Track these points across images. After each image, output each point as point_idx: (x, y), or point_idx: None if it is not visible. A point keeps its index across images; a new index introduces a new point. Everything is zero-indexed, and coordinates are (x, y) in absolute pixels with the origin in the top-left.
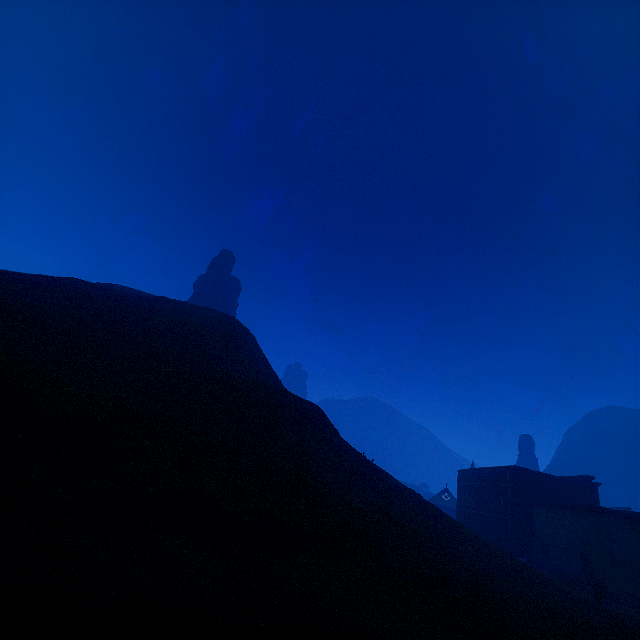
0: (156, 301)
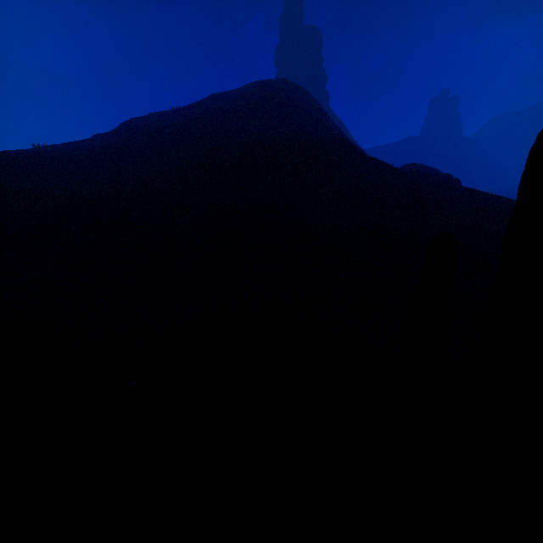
0: (200, 102)
